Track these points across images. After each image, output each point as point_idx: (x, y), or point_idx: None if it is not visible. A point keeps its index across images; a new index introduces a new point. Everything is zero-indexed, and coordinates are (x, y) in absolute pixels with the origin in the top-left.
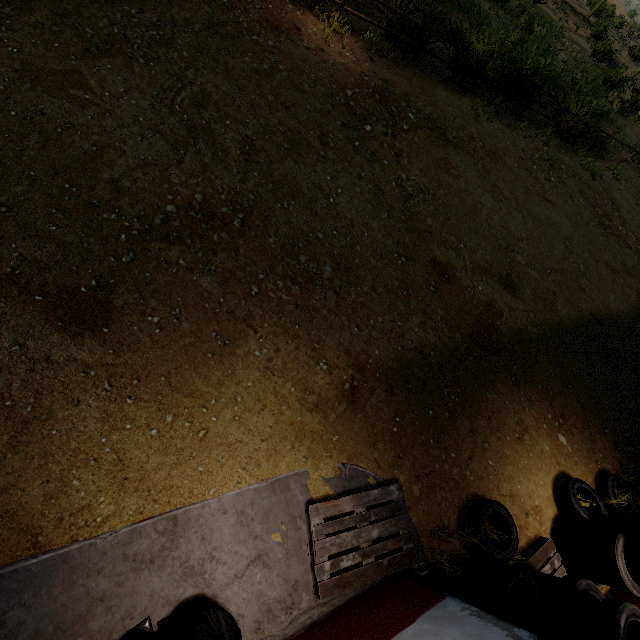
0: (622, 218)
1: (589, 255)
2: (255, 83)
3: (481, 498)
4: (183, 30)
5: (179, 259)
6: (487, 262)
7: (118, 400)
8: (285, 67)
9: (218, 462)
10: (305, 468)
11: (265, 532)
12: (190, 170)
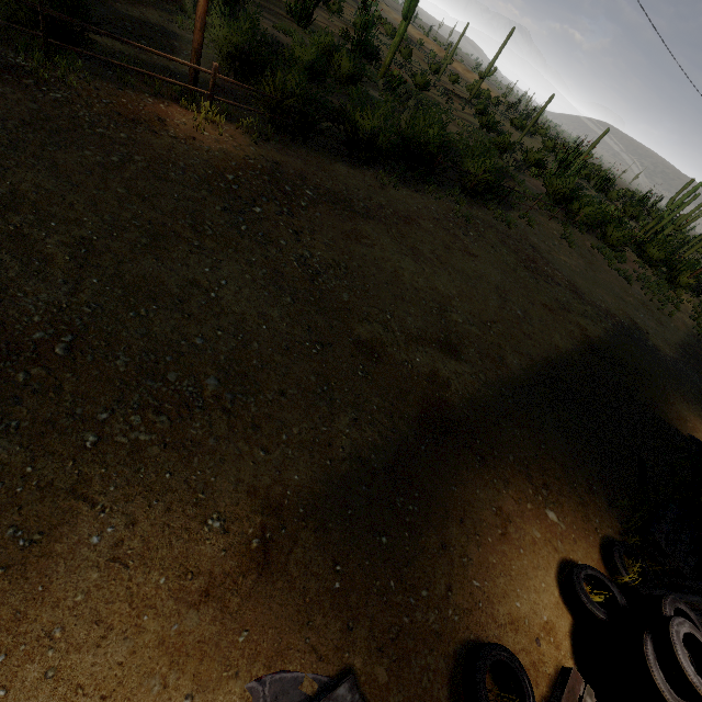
0: (545, 259)
1: (524, 299)
2: (98, 177)
3: (475, 643)
4: None
5: None
6: (420, 329)
7: None
8: (143, 157)
9: None
10: None
11: None
12: None
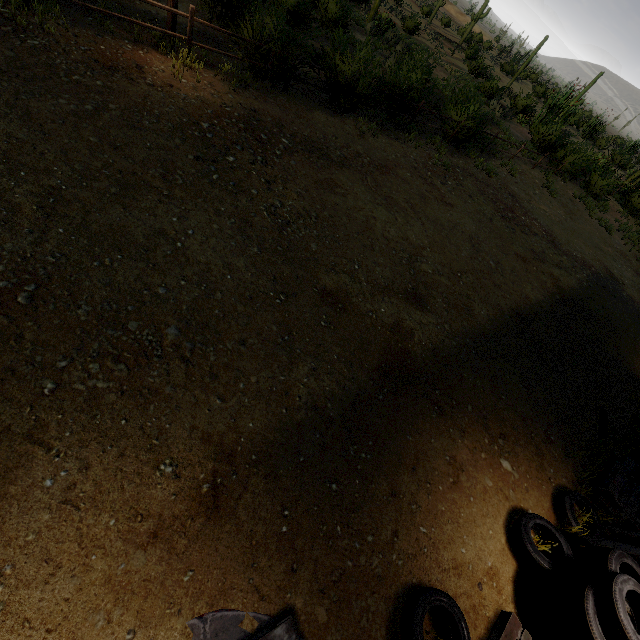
0: (523, 208)
1: (498, 250)
2: (71, 126)
3: (417, 587)
4: None
5: None
6: (388, 279)
7: None
8: (117, 106)
9: None
10: None
11: None
12: None
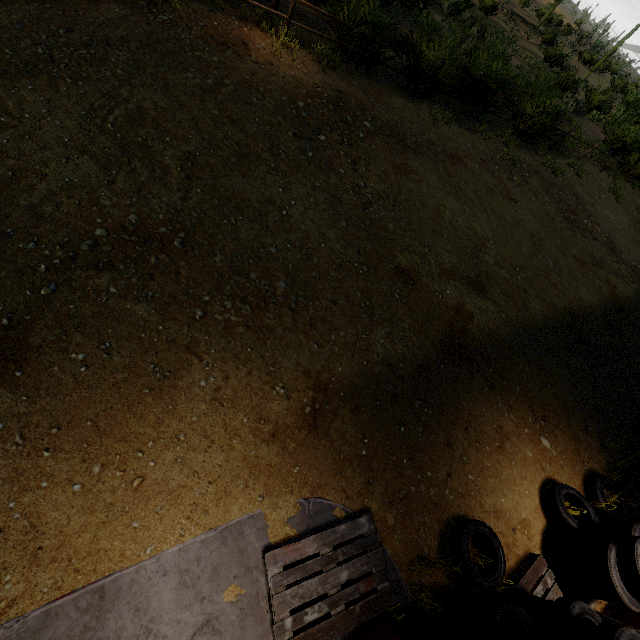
0: (587, 212)
1: (557, 250)
2: (198, 98)
3: (463, 518)
4: (118, 48)
5: (110, 287)
6: (454, 265)
7: (32, 454)
8: (231, 81)
9: (156, 514)
10: (261, 509)
11: (214, 591)
12: (123, 190)
